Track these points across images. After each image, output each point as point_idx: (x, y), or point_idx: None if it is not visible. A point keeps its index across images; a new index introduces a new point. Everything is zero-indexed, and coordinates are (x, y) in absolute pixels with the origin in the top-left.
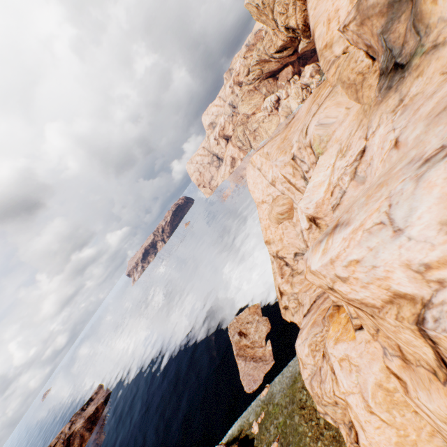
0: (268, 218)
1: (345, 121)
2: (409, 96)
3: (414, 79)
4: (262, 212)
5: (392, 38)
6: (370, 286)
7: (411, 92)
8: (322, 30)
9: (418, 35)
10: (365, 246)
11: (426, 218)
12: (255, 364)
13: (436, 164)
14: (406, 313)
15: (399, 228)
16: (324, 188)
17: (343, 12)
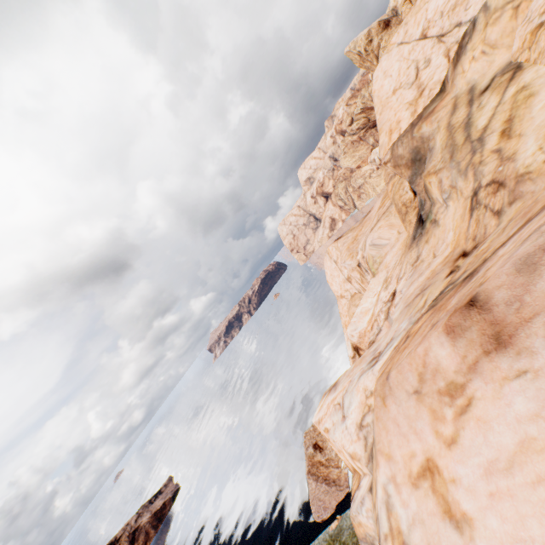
0: (348, 315)
1: (395, 246)
2: (421, 257)
3: (425, 242)
4: (341, 307)
5: (417, 190)
6: (340, 453)
7: (422, 254)
8: (384, 139)
9: (429, 200)
10: (332, 420)
11: (353, 416)
12: (327, 488)
13: (367, 370)
14: (354, 486)
15: (345, 415)
16: (368, 318)
17: (405, 124)
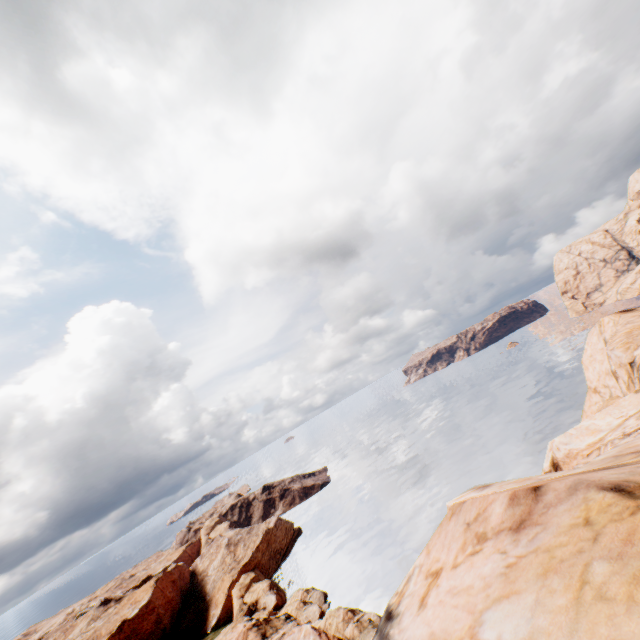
0: None
1: None
2: None
3: None
4: (588, 404)
5: None
6: None
7: None
8: None
9: None
10: None
11: None
12: None
13: None
14: None
15: None
16: (591, 440)
17: None
